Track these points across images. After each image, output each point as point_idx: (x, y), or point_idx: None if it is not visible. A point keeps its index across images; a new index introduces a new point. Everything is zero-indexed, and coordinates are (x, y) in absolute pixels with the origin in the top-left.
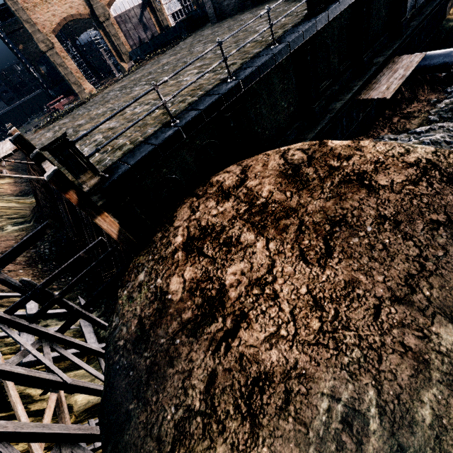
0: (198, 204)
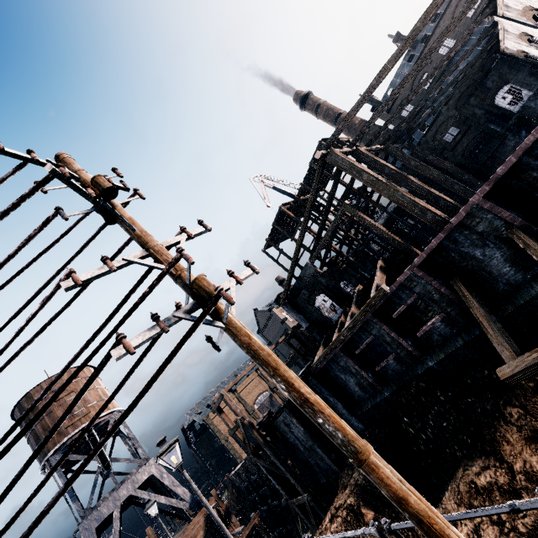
0: None
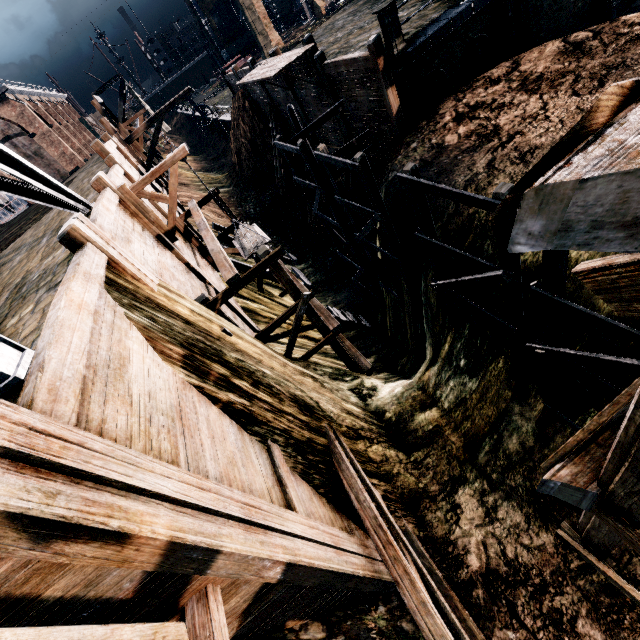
0: (464, 95)
